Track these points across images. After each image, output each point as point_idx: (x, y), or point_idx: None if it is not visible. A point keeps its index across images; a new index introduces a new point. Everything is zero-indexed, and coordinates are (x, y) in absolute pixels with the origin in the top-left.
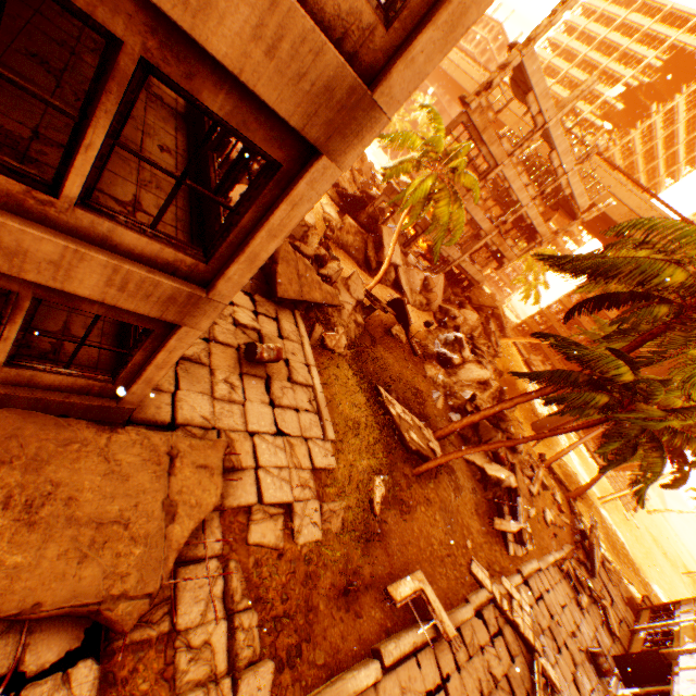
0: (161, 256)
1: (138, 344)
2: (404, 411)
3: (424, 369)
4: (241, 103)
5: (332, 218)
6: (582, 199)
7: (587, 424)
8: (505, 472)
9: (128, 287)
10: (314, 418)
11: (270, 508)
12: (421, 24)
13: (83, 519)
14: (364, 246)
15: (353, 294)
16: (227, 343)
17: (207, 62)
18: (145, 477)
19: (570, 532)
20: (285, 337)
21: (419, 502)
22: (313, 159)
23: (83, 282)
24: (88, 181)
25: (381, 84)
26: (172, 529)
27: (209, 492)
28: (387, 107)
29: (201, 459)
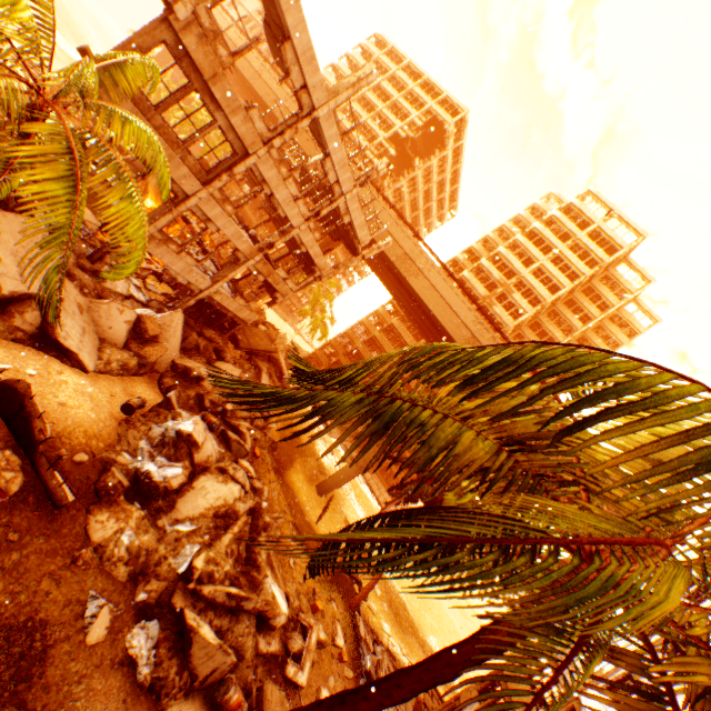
0: None
1: None
2: None
3: (87, 528)
4: None
5: None
6: (363, 232)
7: None
8: None
9: None
10: None
11: None
12: None
13: None
14: None
15: None
16: None
17: None
18: None
19: (355, 684)
20: None
21: None
22: None
23: None
24: None
25: None
26: None
27: None
28: None
29: None
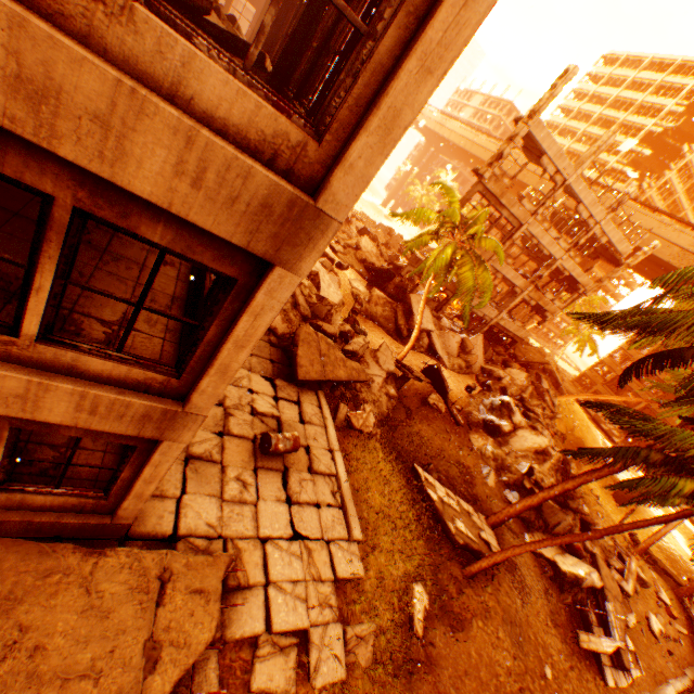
0: (130, 376)
1: (125, 459)
2: (447, 493)
3: (469, 439)
4: (182, 230)
5: (359, 291)
6: (622, 245)
7: (676, 515)
8: (583, 567)
9: (99, 410)
10: (338, 513)
11: (280, 637)
12: (355, 132)
13: (46, 674)
14: (394, 315)
15: (383, 365)
16: (242, 434)
17: (139, 201)
18: (128, 611)
19: (691, 646)
20: (306, 421)
21: (474, 614)
22: (269, 269)
23: (52, 410)
24: (46, 317)
25: (322, 192)
26: (151, 681)
27: (201, 625)
28: (335, 212)
29: (197, 581)
